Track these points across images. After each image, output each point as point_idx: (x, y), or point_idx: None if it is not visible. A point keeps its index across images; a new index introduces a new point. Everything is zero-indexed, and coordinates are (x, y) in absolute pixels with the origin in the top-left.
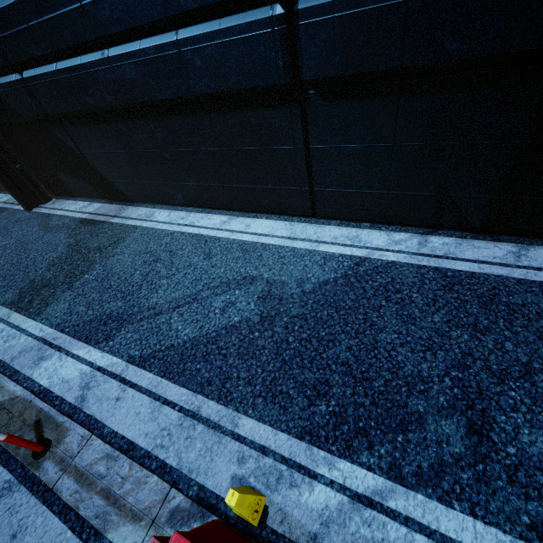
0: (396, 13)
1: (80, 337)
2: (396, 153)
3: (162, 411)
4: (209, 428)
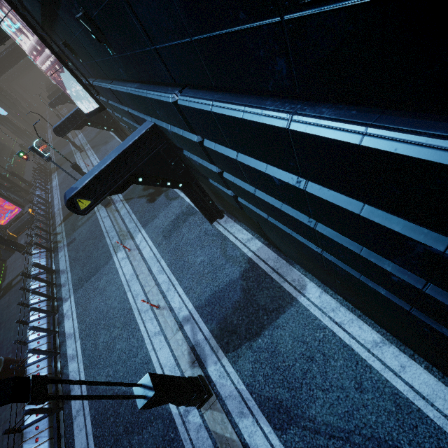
0: None
1: (263, 411)
2: None
3: None
4: None
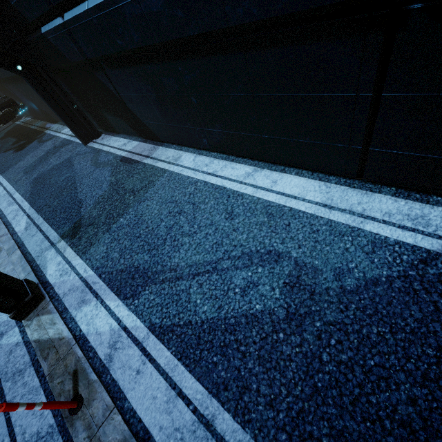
0: None
1: (112, 287)
2: None
3: (176, 405)
4: None
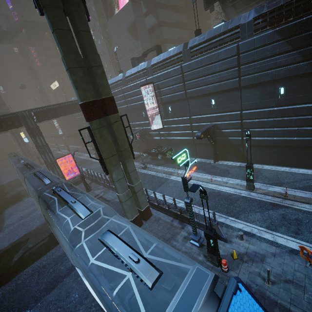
0: None
1: (273, 185)
2: None
3: (307, 194)
4: None
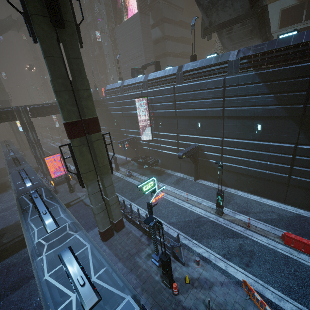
0: (307, 183)
1: (240, 213)
2: (306, 197)
3: (267, 227)
4: (277, 230)
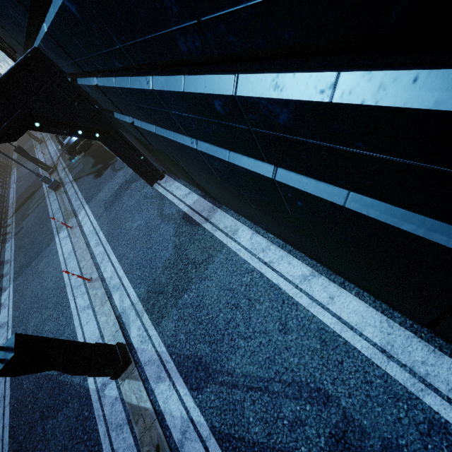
0: None
1: (181, 372)
2: None
3: None
4: None
